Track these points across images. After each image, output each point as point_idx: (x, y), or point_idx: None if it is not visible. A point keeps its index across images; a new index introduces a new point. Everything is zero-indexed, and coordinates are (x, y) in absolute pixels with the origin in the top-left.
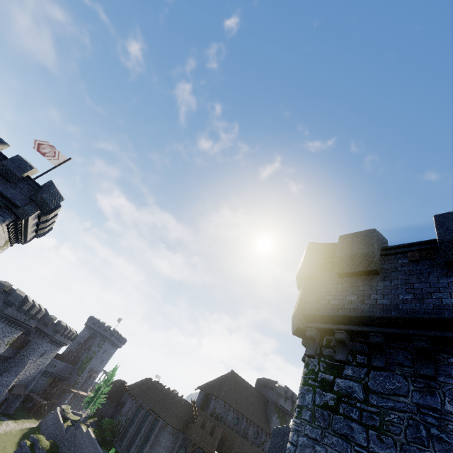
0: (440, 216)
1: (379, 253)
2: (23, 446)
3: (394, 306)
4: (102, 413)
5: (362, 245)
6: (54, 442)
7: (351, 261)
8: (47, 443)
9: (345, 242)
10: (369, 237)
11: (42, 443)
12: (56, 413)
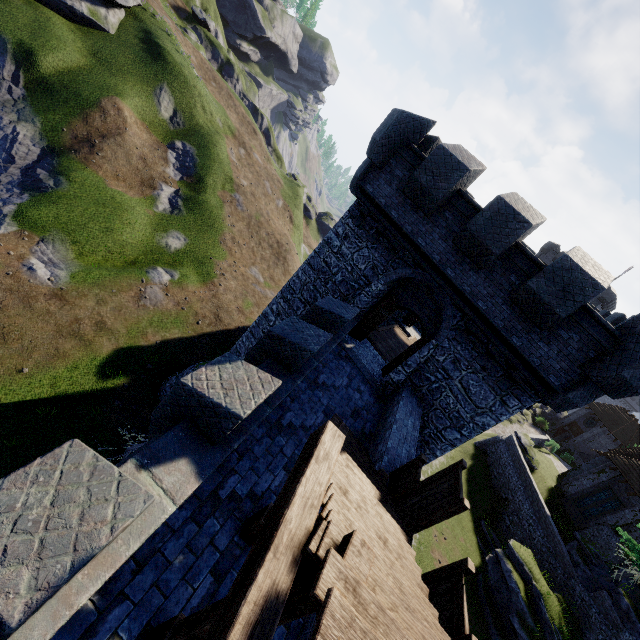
0: None
1: None
2: (512, 589)
3: None
4: (637, 539)
5: None
6: (565, 601)
7: None
8: (556, 608)
9: None
10: None
11: (551, 611)
12: (520, 462)
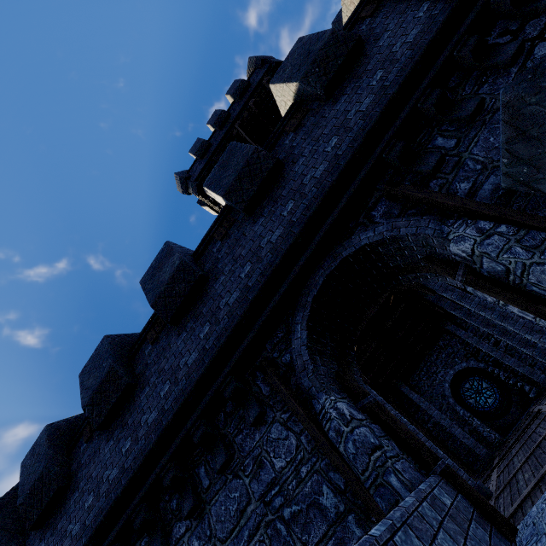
0: (82, 374)
1: (62, 454)
2: None
3: (83, 527)
4: None
5: (37, 464)
6: None
7: (34, 498)
8: None
9: (25, 470)
10: (42, 444)
11: None
12: None
